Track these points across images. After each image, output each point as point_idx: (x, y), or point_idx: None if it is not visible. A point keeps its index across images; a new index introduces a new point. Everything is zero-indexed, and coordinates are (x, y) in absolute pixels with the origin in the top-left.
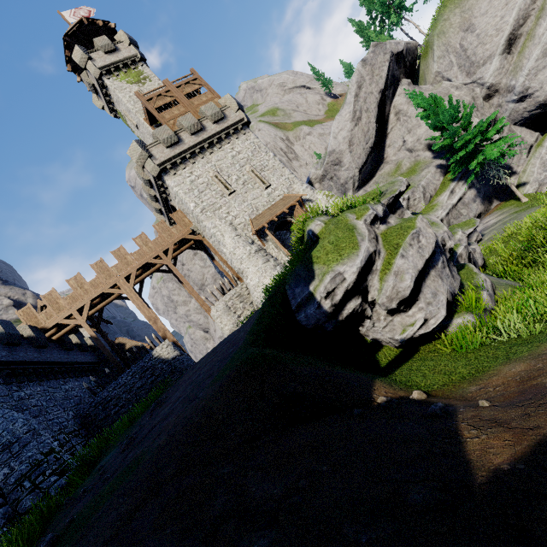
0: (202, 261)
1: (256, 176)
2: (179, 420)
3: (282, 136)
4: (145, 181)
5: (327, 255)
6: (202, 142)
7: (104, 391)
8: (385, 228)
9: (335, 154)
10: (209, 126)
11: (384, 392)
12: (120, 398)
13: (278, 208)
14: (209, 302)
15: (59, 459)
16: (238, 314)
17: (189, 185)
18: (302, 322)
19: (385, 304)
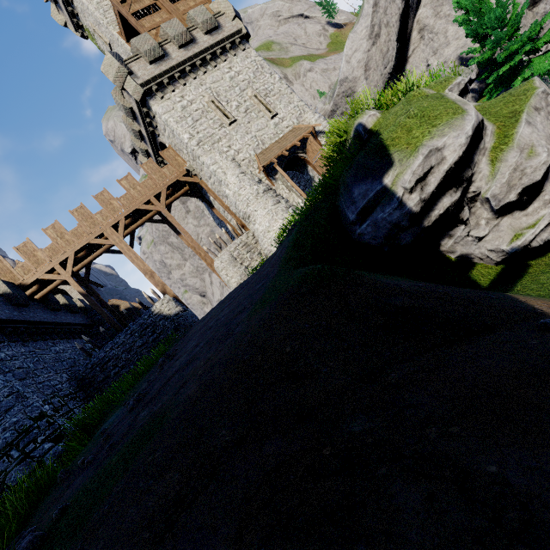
0: (196, 220)
1: (260, 102)
2: (214, 362)
3: (279, 73)
4: (126, 110)
5: (410, 131)
6: (192, 57)
7: (100, 351)
8: (476, 105)
9: (347, 82)
10: (201, 37)
11: (543, 304)
12: (119, 358)
13: (287, 140)
14: (212, 252)
15: (52, 424)
16: (245, 265)
17: (180, 112)
18: (366, 235)
19: (499, 196)
